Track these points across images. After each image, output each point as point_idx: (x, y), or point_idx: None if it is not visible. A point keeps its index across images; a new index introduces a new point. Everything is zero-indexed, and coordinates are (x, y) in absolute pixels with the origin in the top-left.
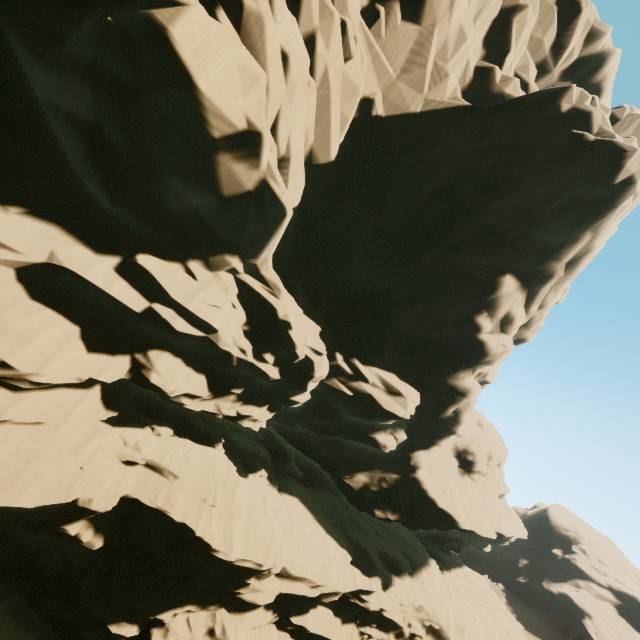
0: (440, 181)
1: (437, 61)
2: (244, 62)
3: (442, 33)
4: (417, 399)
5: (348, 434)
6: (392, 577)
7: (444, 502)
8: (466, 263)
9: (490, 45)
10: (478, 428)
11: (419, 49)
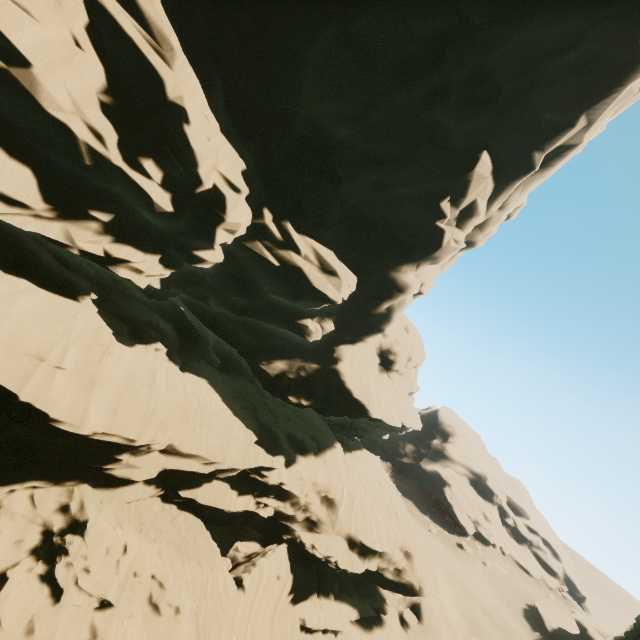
0: None
1: None
2: None
3: None
4: (353, 284)
5: (270, 317)
6: (297, 456)
7: (360, 393)
8: (444, 123)
9: None
10: (404, 332)
11: None
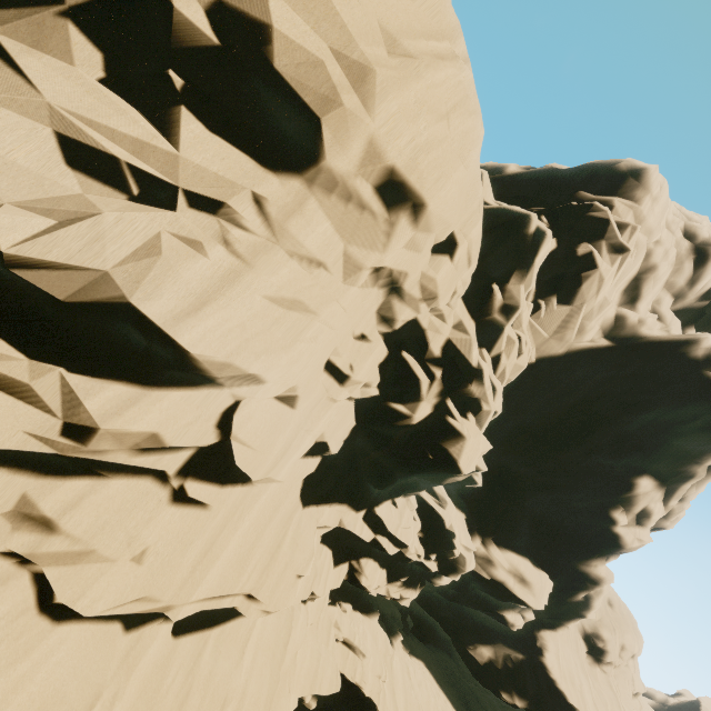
0: (580, 395)
1: (583, 321)
2: (484, 450)
3: (589, 306)
4: (550, 588)
5: (476, 605)
6: None
7: (574, 698)
8: (602, 462)
9: (629, 293)
10: (608, 607)
11: (569, 319)
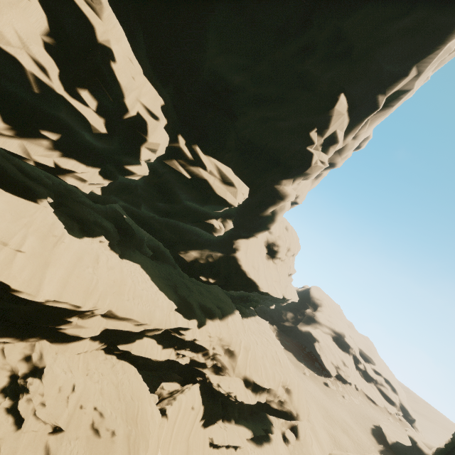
0: None
1: None
2: None
3: None
4: (246, 192)
5: (186, 219)
6: (206, 320)
7: (252, 273)
8: (312, 72)
9: None
10: (285, 230)
11: None
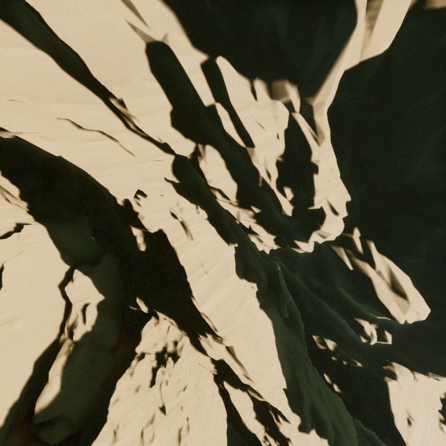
0: None
1: None
2: None
3: None
4: (423, 313)
5: (333, 304)
6: (312, 429)
7: (399, 421)
8: None
9: None
10: None
11: None
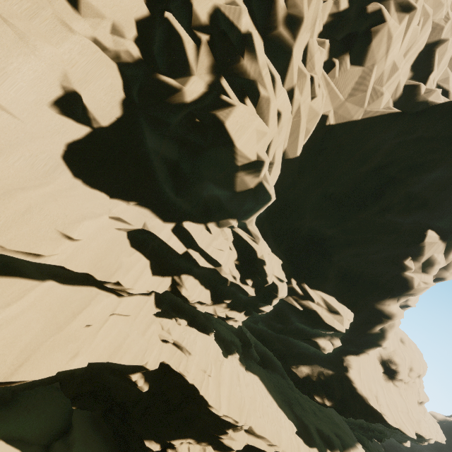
0: (374, 162)
1: (375, 86)
2: (260, 128)
3: (379, 69)
4: (351, 318)
5: (296, 336)
6: (326, 450)
7: (371, 400)
8: (393, 220)
9: (416, 69)
10: (400, 343)
11: (362, 81)
